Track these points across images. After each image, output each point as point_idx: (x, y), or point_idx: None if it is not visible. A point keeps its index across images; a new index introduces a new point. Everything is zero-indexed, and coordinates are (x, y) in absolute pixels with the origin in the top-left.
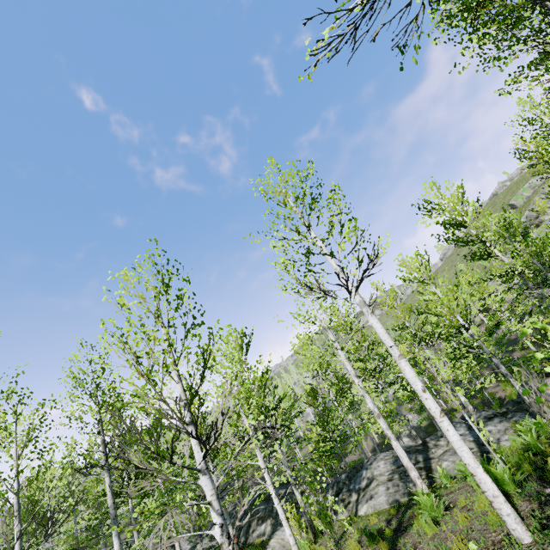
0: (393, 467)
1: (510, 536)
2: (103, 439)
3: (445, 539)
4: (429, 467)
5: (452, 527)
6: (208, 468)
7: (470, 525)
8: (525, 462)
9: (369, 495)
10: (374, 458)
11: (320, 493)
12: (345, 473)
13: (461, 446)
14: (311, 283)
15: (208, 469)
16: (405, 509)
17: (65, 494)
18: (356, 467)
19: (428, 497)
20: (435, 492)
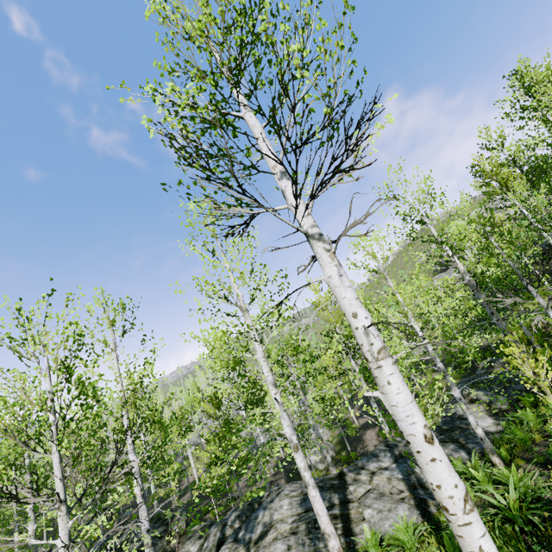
0: (299, 509)
1: None
2: None
3: None
4: (347, 516)
5: None
6: None
7: None
8: None
9: None
10: (277, 492)
11: (198, 538)
12: (236, 509)
13: None
14: (217, 171)
15: None
16: None
17: None
18: (252, 504)
19: None
20: None
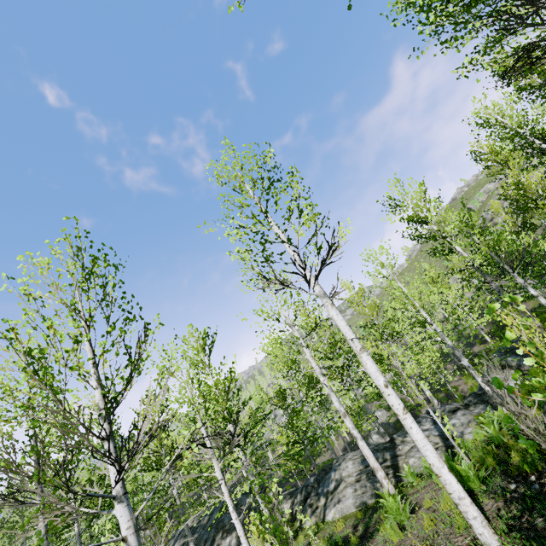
0: (361, 466)
1: (476, 541)
2: (37, 458)
3: (411, 545)
4: (396, 465)
5: (418, 531)
6: (127, 493)
7: (436, 529)
8: (489, 456)
9: (337, 498)
10: (342, 458)
11: (289, 499)
12: (314, 475)
13: (425, 445)
14: (268, 273)
15: (126, 495)
16: (372, 511)
17: (16, 518)
18: (325, 469)
19: (394, 498)
20: (402, 492)
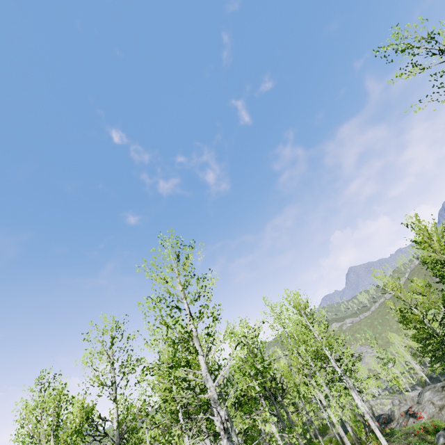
0: None
1: None
2: None
3: None
4: None
5: None
6: None
7: None
8: None
9: None
10: None
11: None
12: None
13: None
14: None
15: None
16: None
17: None
18: None
19: None
20: None
